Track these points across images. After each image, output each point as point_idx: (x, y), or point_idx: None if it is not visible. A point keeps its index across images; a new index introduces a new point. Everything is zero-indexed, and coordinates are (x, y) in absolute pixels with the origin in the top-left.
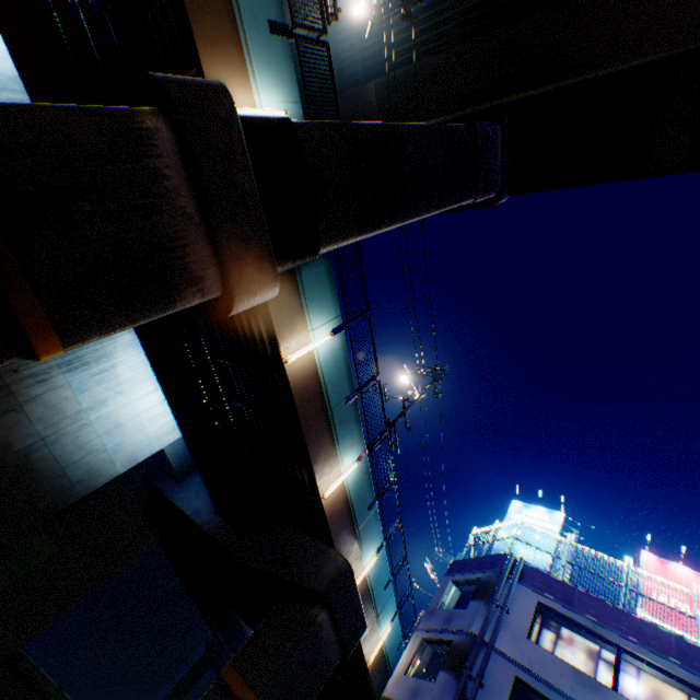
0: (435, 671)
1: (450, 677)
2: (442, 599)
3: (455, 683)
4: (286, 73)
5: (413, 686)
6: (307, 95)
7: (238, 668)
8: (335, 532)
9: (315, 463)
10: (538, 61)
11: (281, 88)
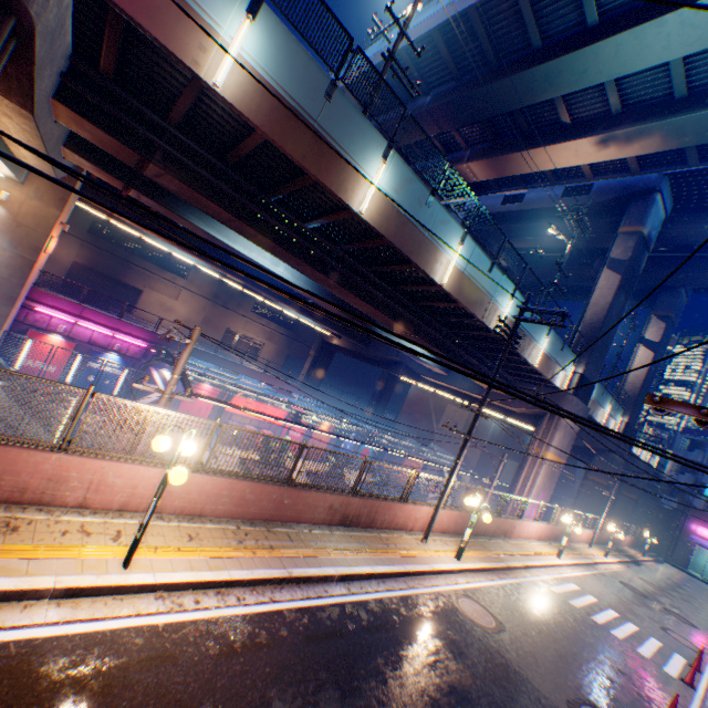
0: (682, 469)
1: (689, 475)
2: (679, 445)
3: (691, 476)
4: (618, 410)
5: (674, 475)
6: (623, 407)
7: (624, 491)
8: (639, 456)
9: (633, 451)
10: (703, 283)
11: (618, 413)
